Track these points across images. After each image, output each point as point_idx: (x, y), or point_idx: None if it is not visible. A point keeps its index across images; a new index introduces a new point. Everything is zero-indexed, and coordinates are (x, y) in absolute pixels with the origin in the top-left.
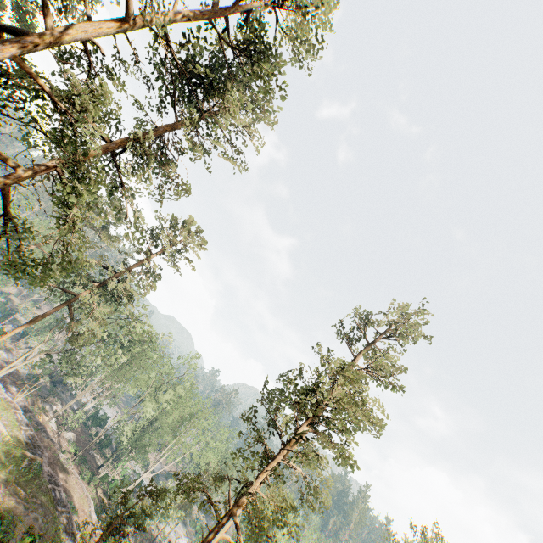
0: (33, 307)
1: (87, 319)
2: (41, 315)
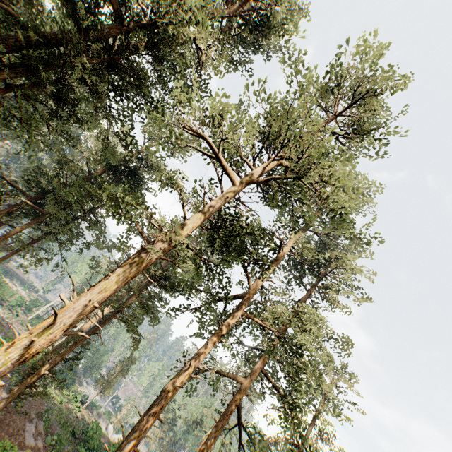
0: None
1: None
2: None
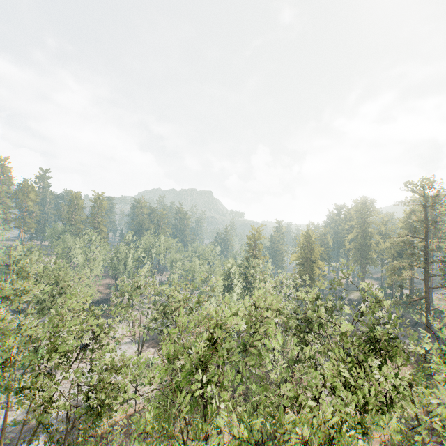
0: None
1: None
2: None
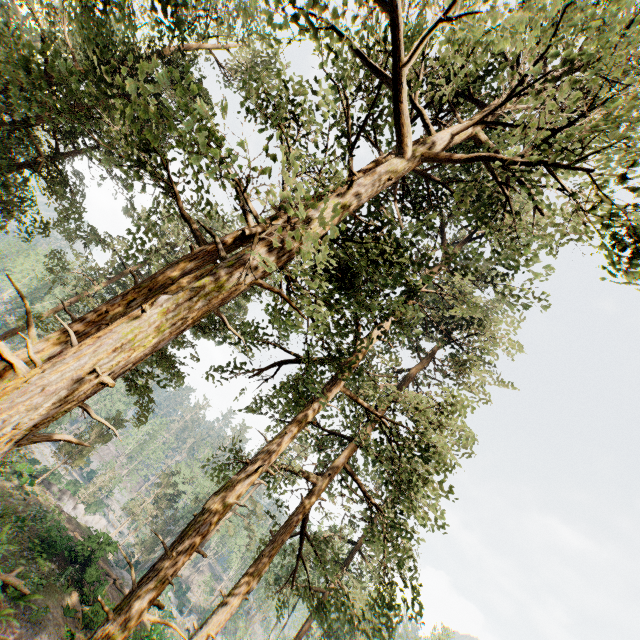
0: (211, 581)
1: (355, 634)
2: (297, 636)
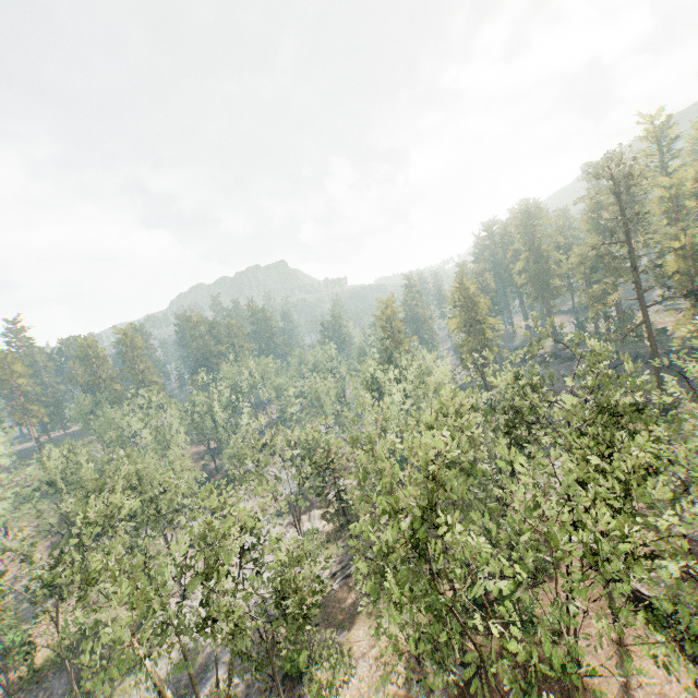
0: None
1: None
2: None
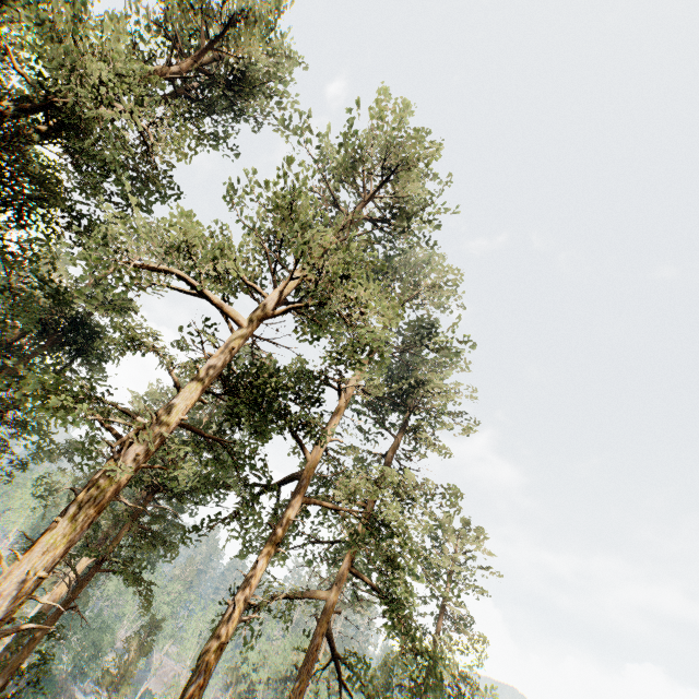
0: None
1: None
2: None
